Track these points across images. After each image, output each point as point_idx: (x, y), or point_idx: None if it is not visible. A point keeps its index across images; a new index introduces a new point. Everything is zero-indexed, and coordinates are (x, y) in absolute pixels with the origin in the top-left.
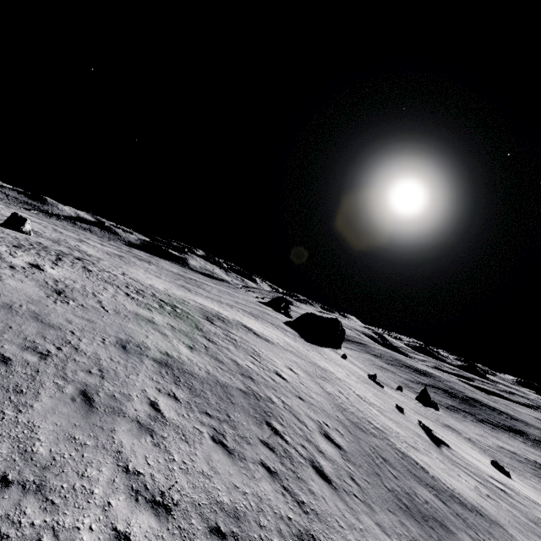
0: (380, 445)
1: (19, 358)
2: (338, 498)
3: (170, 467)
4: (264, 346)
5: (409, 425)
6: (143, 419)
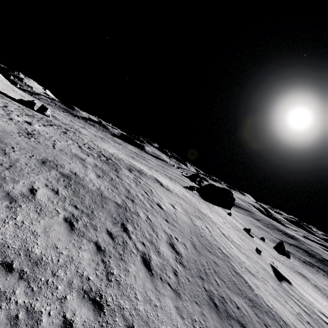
0: (218, 263)
1: None
2: (150, 281)
3: (6, 221)
4: (161, 190)
5: (260, 262)
6: (14, 193)
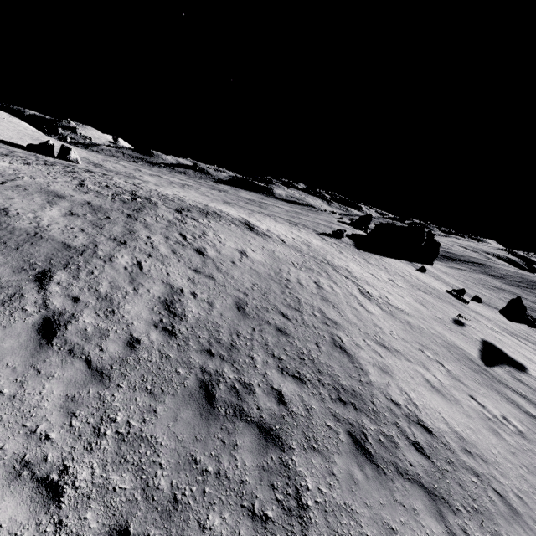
0: (291, 332)
1: None
2: (28, 354)
3: None
4: (235, 234)
5: (449, 336)
6: None
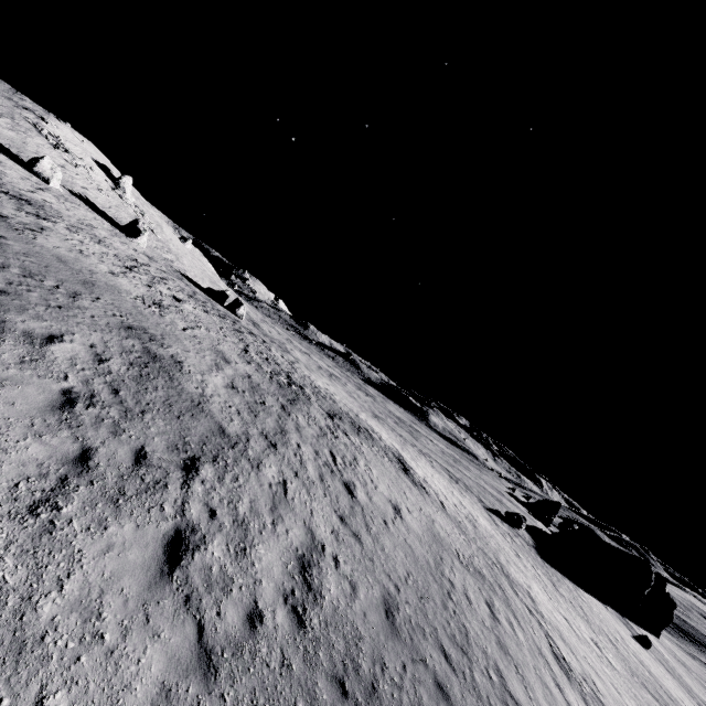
0: (455, 698)
1: (5, 265)
2: (146, 581)
3: None
4: (389, 473)
5: None
6: (14, 326)
